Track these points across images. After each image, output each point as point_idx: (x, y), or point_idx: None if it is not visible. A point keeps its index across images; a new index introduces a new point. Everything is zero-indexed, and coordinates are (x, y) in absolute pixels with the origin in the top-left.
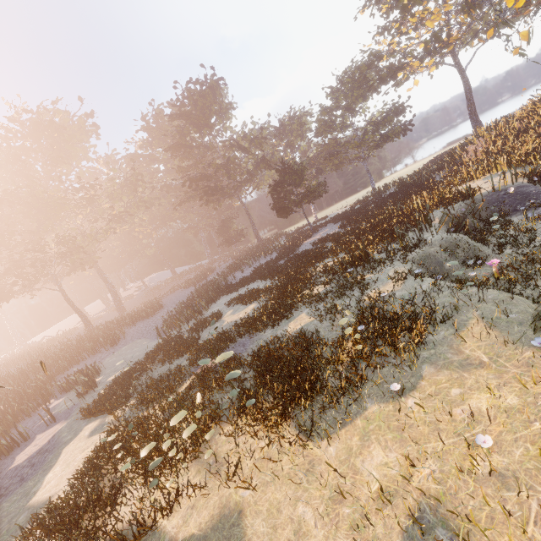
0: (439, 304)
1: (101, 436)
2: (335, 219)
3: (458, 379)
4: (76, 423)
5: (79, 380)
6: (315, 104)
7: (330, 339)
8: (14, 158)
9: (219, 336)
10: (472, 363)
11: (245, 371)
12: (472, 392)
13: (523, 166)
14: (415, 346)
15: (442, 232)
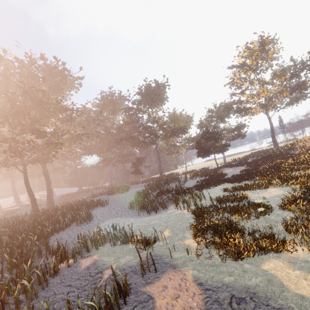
0: None
1: None
2: (226, 166)
3: None
4: (220, 266)
5: (118, 236)
6: (204, 112)
7: None
8: (34, 76)
9: (286, 201)
10: None
11: None
12: None
13: None
14: None
15: None
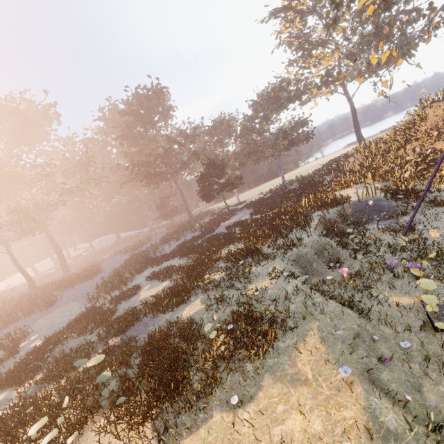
0: (294, 309)
1: (0, 413)
2: (249, 205)
3: (286, 394)
4: None
5: (5, 345)
6: (240, 112)
7: (209, 331)
8: None
9: (131, 311)
10: (300, 378)
11: (136, 356)
12: (292, 411)
13: (383, 181)
14: (264, 352)
15: (317, 233)
